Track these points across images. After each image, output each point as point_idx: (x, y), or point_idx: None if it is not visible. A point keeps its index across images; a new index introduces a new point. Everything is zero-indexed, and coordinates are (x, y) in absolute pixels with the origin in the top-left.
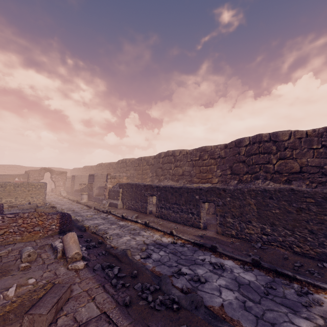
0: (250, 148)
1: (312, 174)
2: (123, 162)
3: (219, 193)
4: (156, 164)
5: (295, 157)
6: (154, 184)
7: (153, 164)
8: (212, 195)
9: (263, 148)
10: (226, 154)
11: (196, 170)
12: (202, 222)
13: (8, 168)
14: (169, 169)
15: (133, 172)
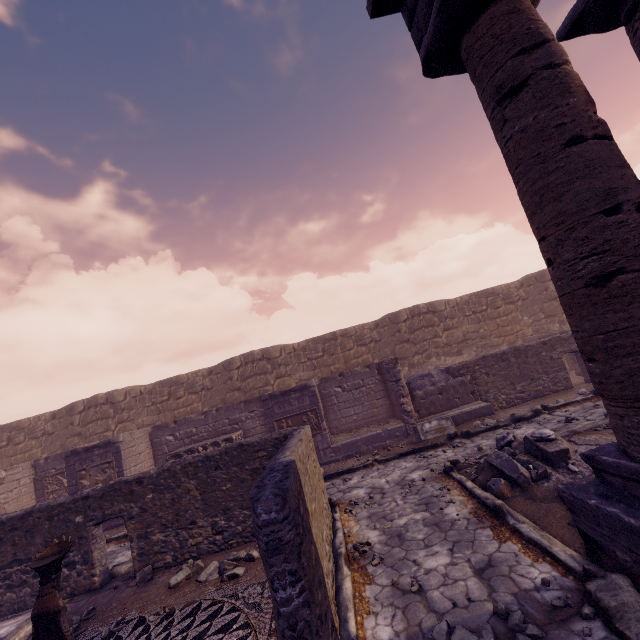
0: None
1: None
2: (254, 361)
3: None
4: (388, 338)
5: None
6: (558, 334)
7: (379, 339)
8: None
9: None
10: (528, 294)
11: (489, 326)
12: None
13: None
14: (433, 338)
15: (308, 376)
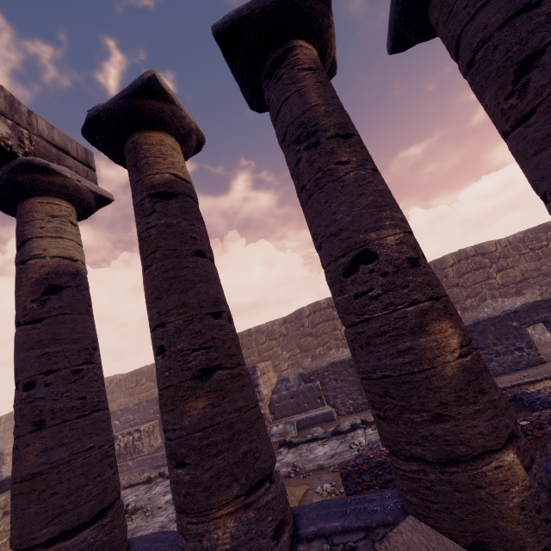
0: (459, 268)
1: (536, 279)
2: None
3: (550, 305)
4: (294, 332)
5: (512, 266)
6: None
7: (286, 333)
8: (540, 312)
9: (474, 264)
10: None
11: None
12: (541, 353)
13: None
14: (333, 331)
15: None
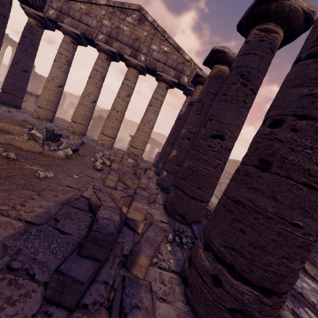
0: None
1: None
2: None
3: None
4: None
5: None
6: None
7: None
8: None
9: None
10: None
11: None
12: None
13: (159, 136)
14: None
15: None
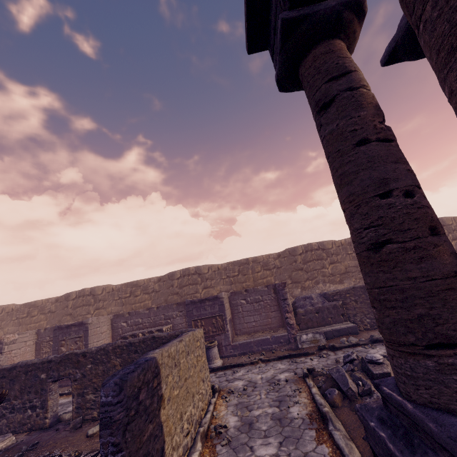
0: None
1: None
2: (189, 274)
3: None
4: (287, 266)
5: None
6: None
7: (280, 266)
8: None
9: None
10: None
11: None
12: None
13: None
14: (321, 269)
15: (226, 289)
